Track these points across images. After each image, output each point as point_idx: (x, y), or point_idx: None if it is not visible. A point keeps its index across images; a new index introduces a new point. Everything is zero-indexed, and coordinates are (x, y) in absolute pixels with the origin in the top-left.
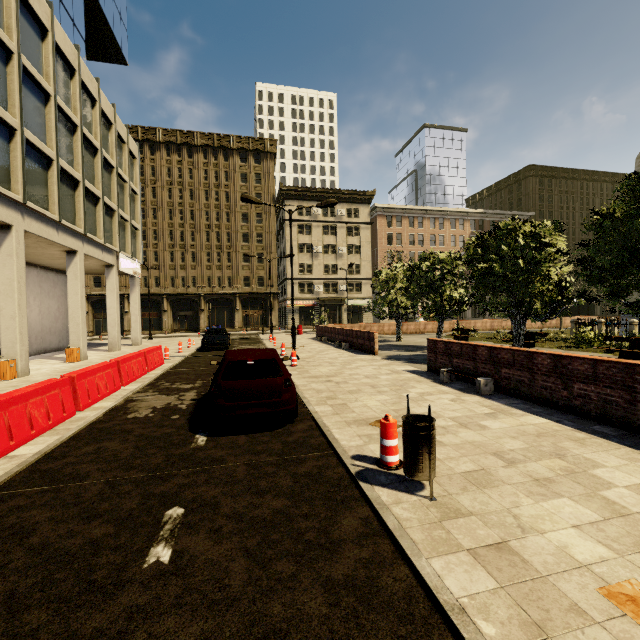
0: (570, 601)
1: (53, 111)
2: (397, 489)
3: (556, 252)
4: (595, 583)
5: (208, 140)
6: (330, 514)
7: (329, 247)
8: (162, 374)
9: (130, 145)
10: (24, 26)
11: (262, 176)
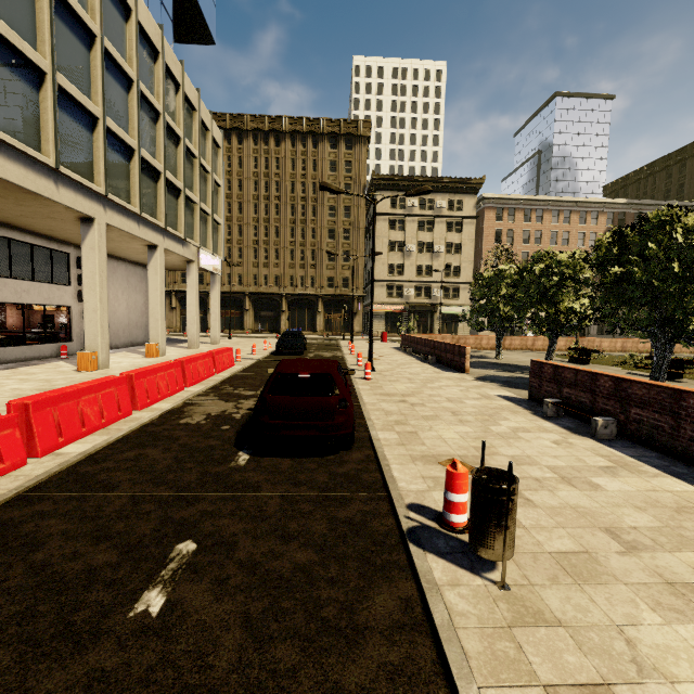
0: None
1: (135, 98)
2: (457, 563)
3: None
4: None
5: (297, 125)
6: (362, 584)
7: (424, 245)
8: (229, 377)
9: (214, 133)
10: (108, 7)
11: (353, 164)
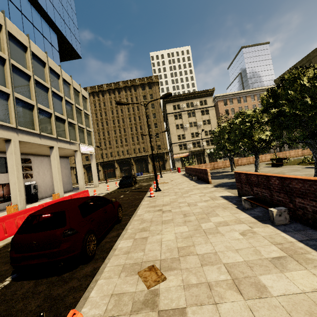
0: None
1: (33, 83)
2: None
3: None
4: None
5: (126, 84)
6: None
7: (192, 123)
8: None
9: (83, 93)
10: (14, 47)
11: (153, 94)
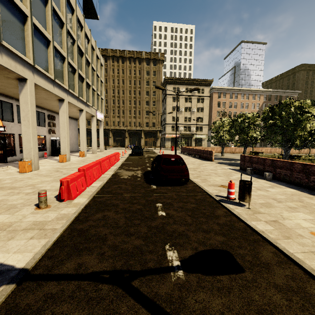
0: (298, 234)
1: (76, 48)
2: (235, 205)
3: (311, 116)
4: (308, 231)
5: (131, 54)
6: (212, 209)
7: (187, 108)
8: (122, 164)
9: (101, 60)
10: (66, 10)
11: (156, 72)
